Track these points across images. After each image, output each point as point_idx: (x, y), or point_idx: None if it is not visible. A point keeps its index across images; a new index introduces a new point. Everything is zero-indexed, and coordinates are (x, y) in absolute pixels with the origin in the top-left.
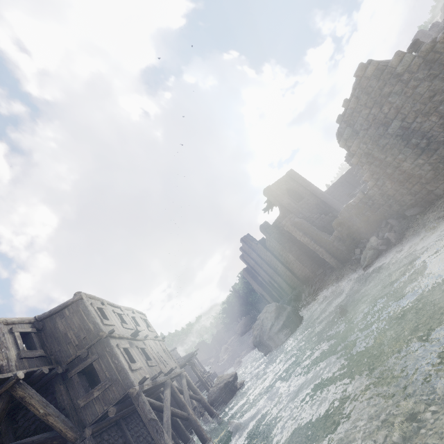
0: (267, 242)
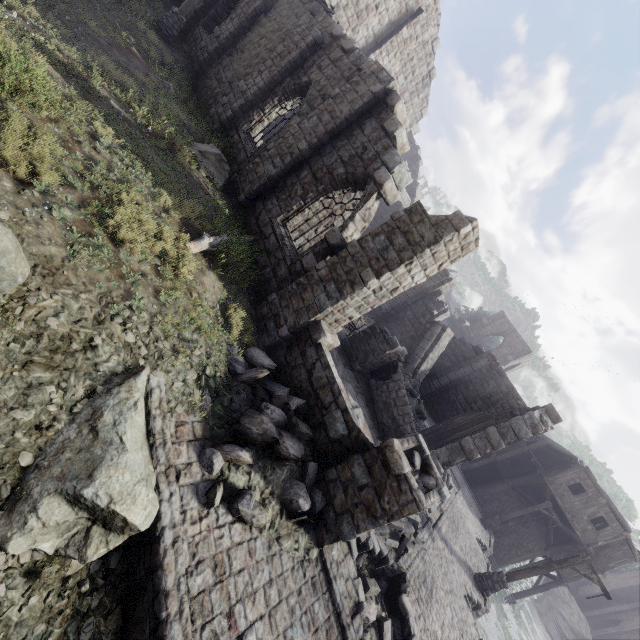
0: None
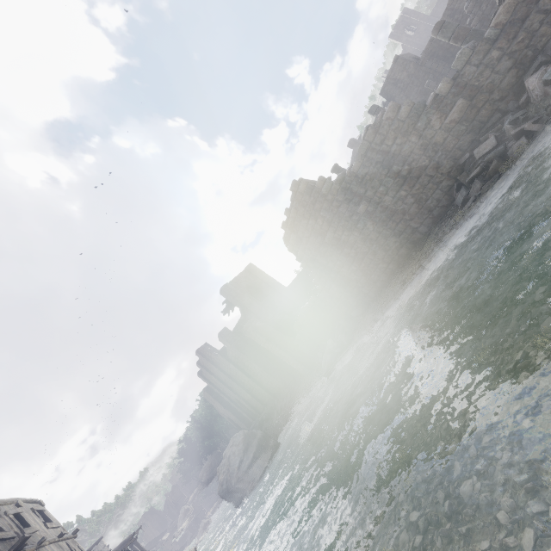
0: (229, 352)
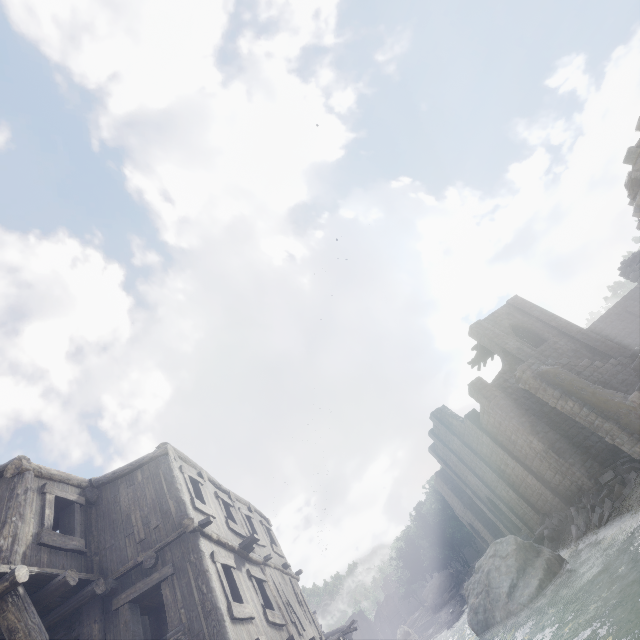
0: (483, 416)
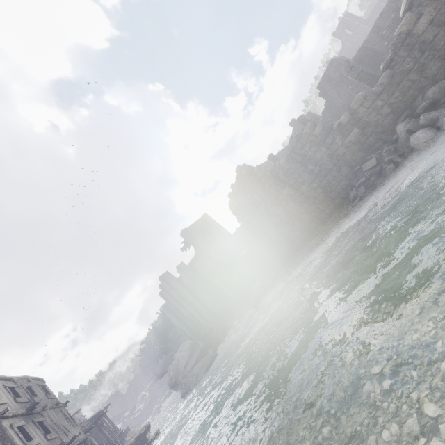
0: (184, 281)
